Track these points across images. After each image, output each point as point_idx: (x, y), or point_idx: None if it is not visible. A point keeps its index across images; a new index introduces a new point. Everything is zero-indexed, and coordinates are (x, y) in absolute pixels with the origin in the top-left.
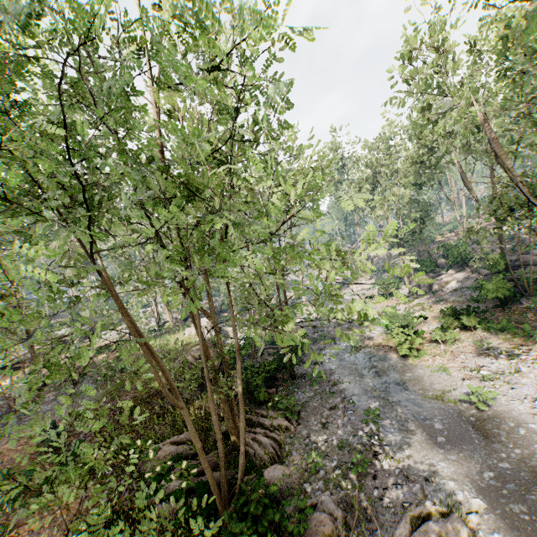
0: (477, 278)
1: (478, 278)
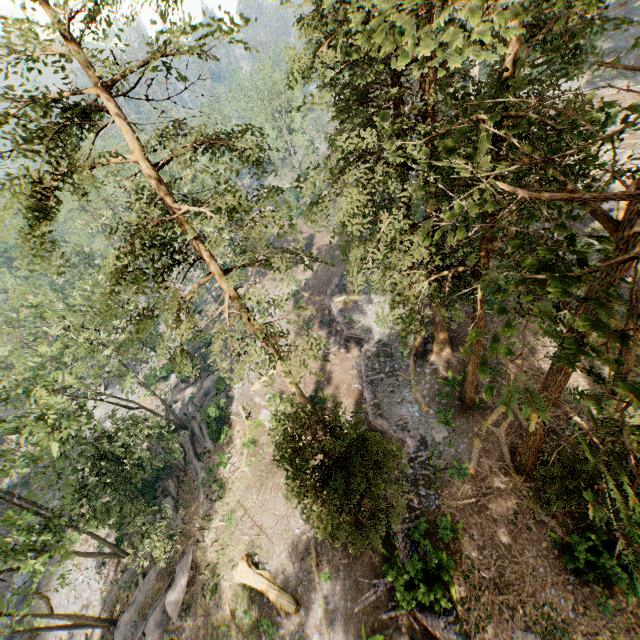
0: (187, 410)
1: (188, 410)
